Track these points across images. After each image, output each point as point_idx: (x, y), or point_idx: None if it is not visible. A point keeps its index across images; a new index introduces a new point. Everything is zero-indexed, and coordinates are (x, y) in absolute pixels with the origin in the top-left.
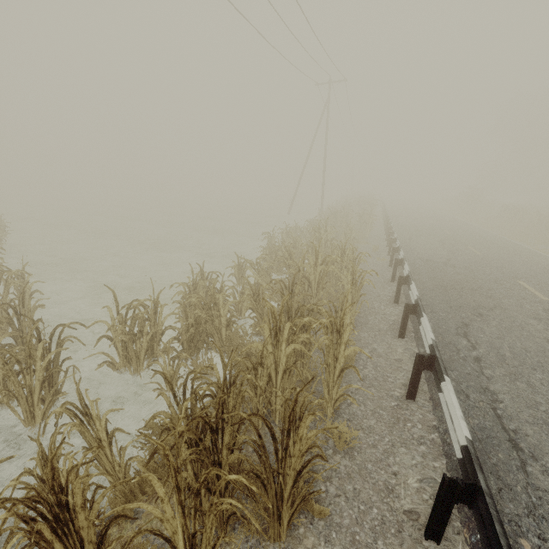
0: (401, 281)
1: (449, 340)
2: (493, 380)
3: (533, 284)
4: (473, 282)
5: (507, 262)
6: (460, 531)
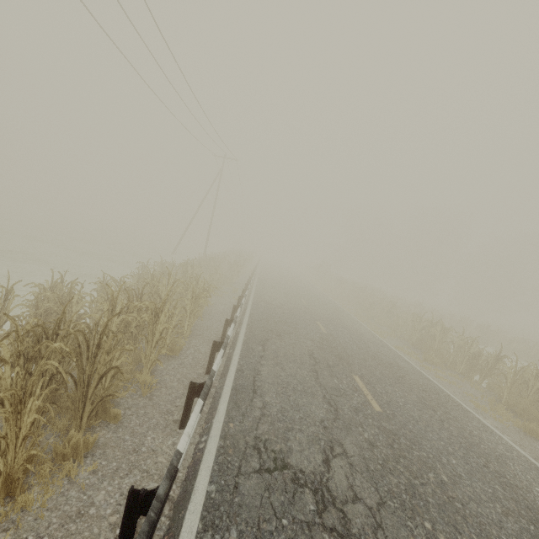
0: (235, 309)
1: (251, 347)
2: (264, 365)
3: (324, 324)
4: (289, 319)
5: (319, 311)
6: (201, 425)
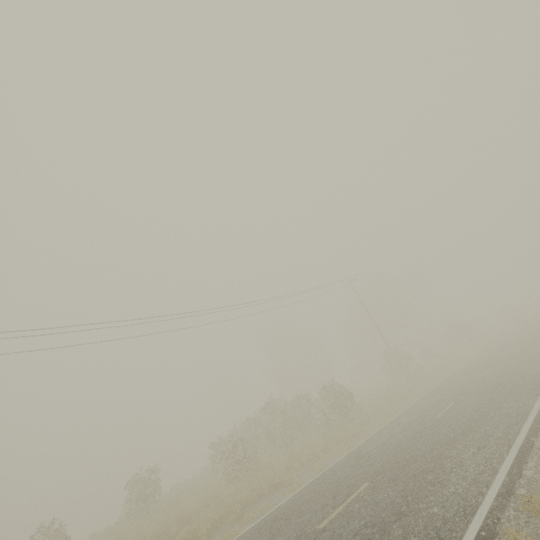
0: None
1: None
2: None
3: None
4: None
5: None
6: None
